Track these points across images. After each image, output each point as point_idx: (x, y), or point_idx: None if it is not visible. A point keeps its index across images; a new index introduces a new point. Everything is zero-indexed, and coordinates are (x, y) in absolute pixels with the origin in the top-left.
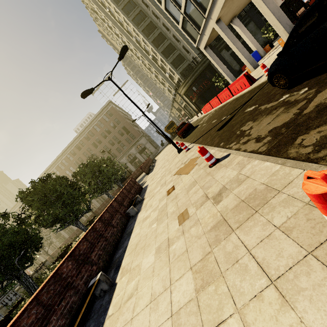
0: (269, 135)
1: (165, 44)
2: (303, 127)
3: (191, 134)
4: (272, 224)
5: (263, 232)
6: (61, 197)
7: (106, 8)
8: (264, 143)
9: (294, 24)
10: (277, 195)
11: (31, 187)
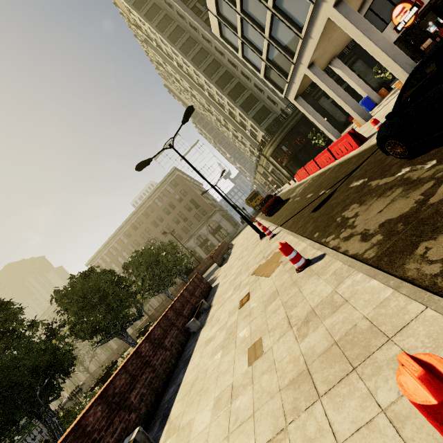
0: (379, 232)
1: (245, 96)
2: (428, 227)
3: (280, 211)
4: (375, 401)
5: (362, 412)
6: (104, 299)
7: (172, 61)
8: (372, 244)
9: (419, 60)
10: (385, 346)
11: (70, 284)
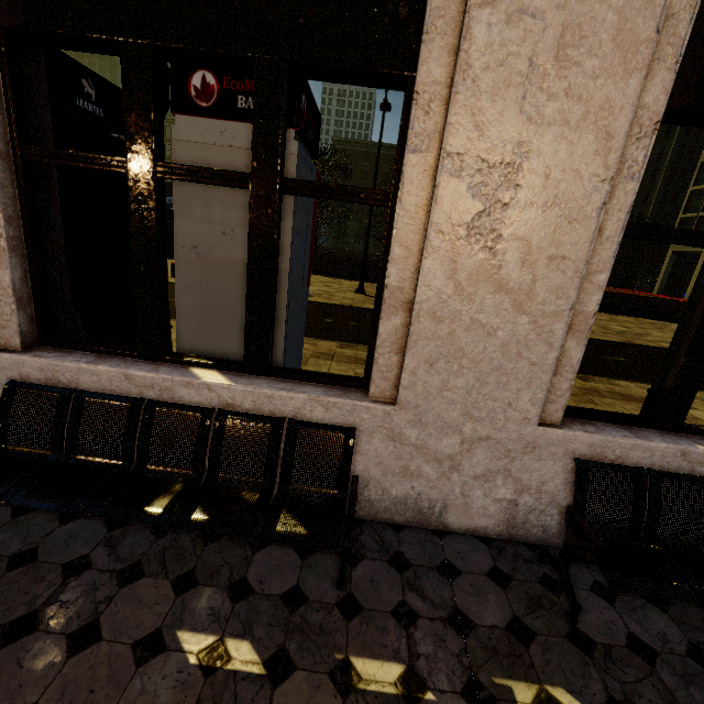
0: None
1: None
2: None
3: None
4: None
5: None
6: None
7: None
8: None
9: None
10: None
11: None
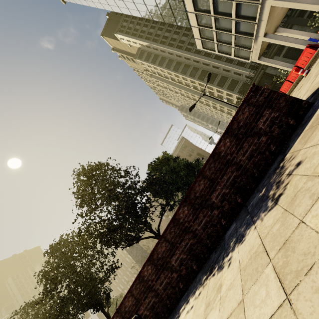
0: None
1: (218, 78)
2: None
3: None
4: None
5: None
6: None
7: (168, 79)
8: None
9: None
10: None
11: None
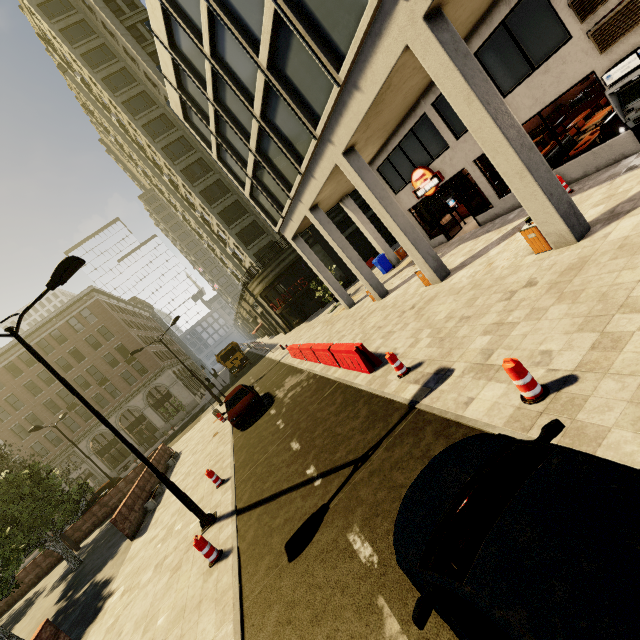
0: None
1: (228, 201)
2: None
3: (254, 430)
4: None
5: None
6: None
7: (111, 115)
8: None
9: (439, 235)
10: None
11: None
